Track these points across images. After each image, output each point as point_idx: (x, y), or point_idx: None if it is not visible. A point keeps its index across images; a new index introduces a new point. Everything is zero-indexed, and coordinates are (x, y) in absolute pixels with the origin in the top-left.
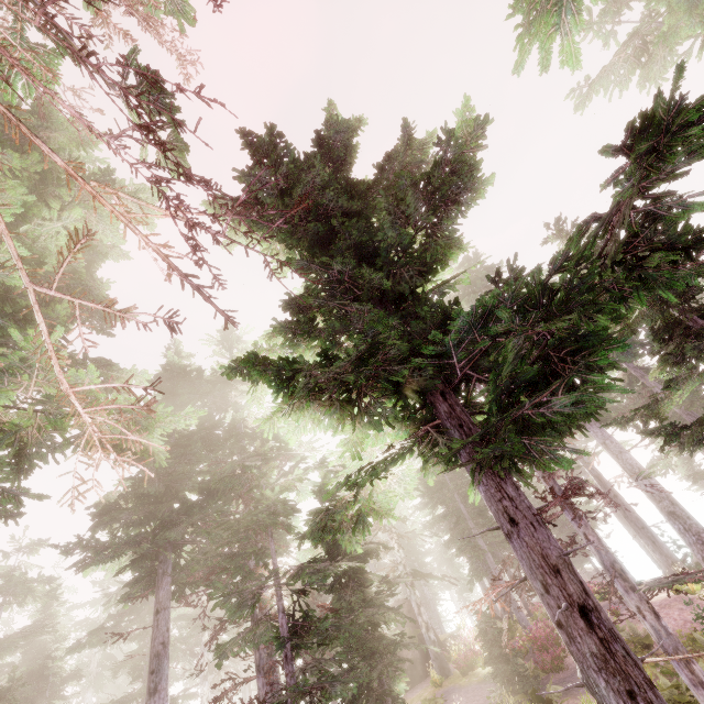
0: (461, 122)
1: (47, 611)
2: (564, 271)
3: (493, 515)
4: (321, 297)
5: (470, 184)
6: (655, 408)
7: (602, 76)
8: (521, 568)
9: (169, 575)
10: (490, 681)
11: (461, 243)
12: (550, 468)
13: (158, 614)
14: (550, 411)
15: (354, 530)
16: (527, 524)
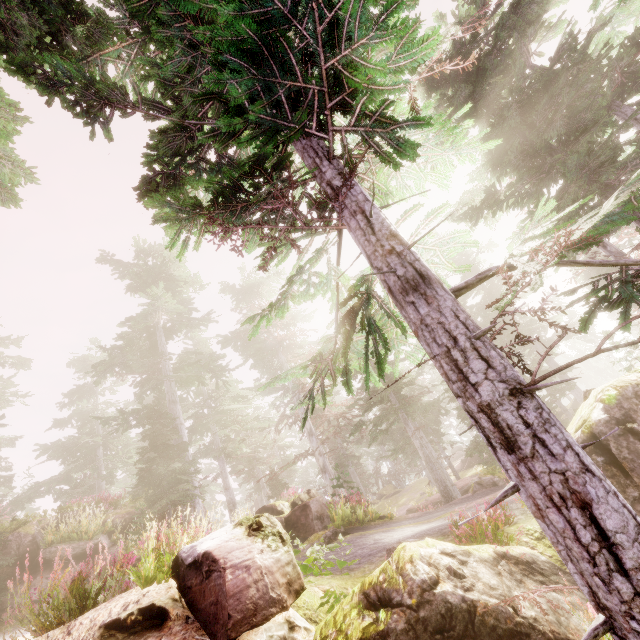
0: None
1: None
2: None
3: None
4: None
5: None
6: None
7: None
8: None
9: None
10: None
11: None
12: None
13: None
14: None
15: None
16: None
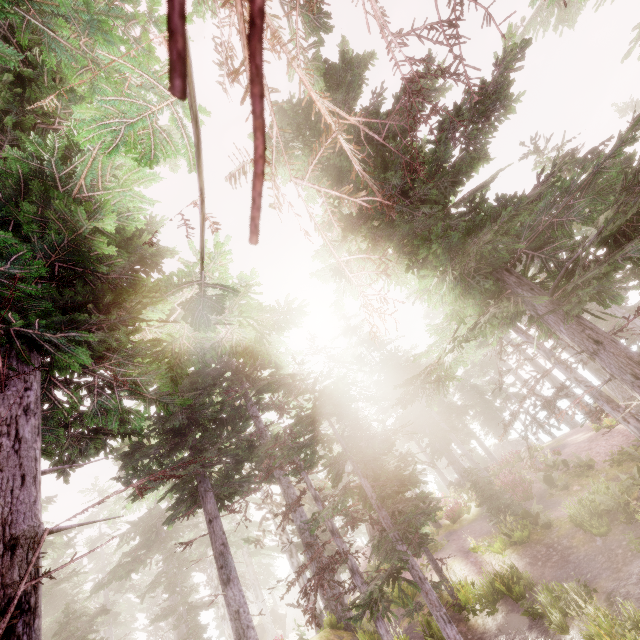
0: (507, 46)
1: (58, 563)
2: (614, 157)
3: (576, 344)
4: (376, 211)
5: (504, 101)
6: (637, 269)
7: (532, 18)
8: (608, 372)
9: (211, 491)
10: (478, 520)
11: (487, 155)
12: (606, 306)
13: (212, 523)
14: (622, 258)
15: (438, 391)
16: (609, 341)
